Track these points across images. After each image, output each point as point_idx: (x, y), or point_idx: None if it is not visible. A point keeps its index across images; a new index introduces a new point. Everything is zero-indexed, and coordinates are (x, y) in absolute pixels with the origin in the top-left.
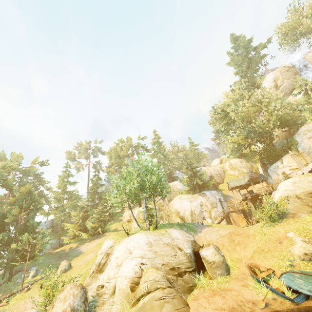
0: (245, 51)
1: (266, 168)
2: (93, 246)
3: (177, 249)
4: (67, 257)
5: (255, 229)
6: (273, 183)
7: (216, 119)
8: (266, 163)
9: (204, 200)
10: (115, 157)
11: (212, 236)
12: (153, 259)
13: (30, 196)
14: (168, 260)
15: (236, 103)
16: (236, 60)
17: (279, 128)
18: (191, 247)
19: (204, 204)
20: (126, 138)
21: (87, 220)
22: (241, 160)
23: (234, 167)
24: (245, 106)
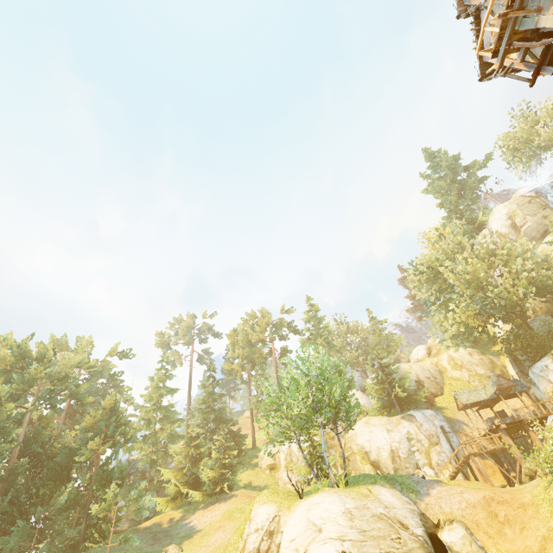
0: (451, 173)
1: (522, 367)
2: (217, 518)
3: (399, 527)
4: (168, 538)
5: (534, 492)
6: (546, 400)
7: (419, 282)
8: (522, 357)
9: (413, 428)
10: (243, 344)
11: (453, 504)
12: (362, 545)
13: (113, 416)
14: (388, 547)
15: (451, 256)
16: (437, 185)
17: (536, 300)
18: (422, 524)
19: (414, 438)
20: (261, 311)
21: (200, 464)
22: (470, 350)
23: (459, 365)
24: (470, 262)
